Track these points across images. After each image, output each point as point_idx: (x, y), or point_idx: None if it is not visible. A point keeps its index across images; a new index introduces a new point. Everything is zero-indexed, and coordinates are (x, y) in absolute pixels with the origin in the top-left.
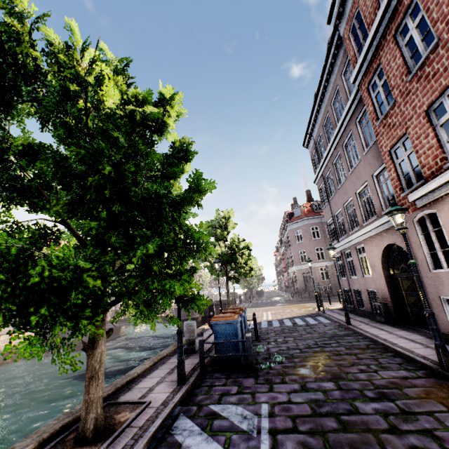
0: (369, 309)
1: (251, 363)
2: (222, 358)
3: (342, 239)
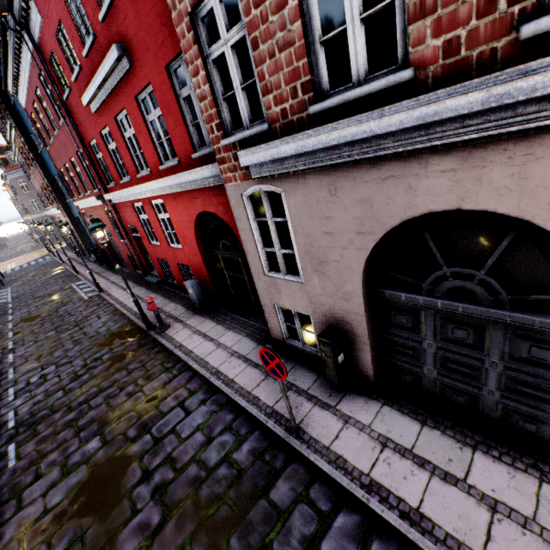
0: None
1: (3, 283)
2: None
3: (48, 209)
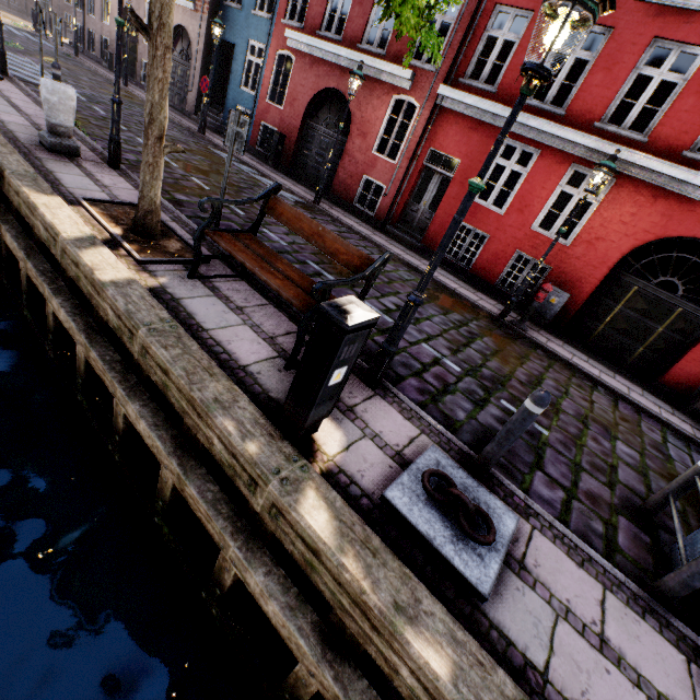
0: (99, 55)
1: None
2: None
3: None
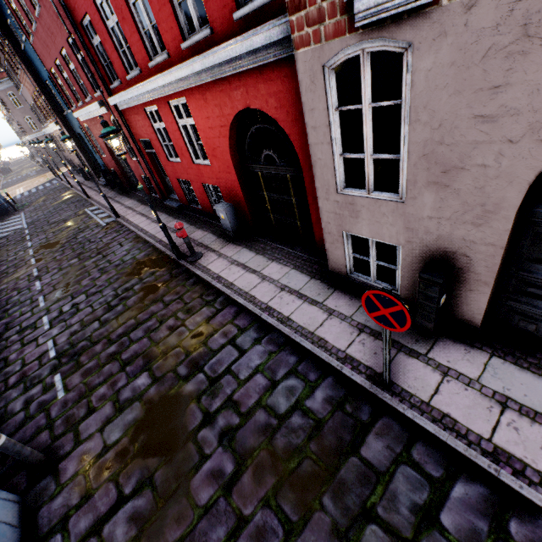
0: None
1: (15, 209)
2: (2, 212)
3: (46, 126)
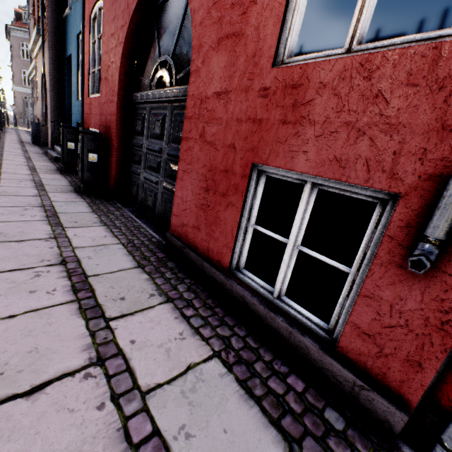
0: None
1: None
2: None
3: None
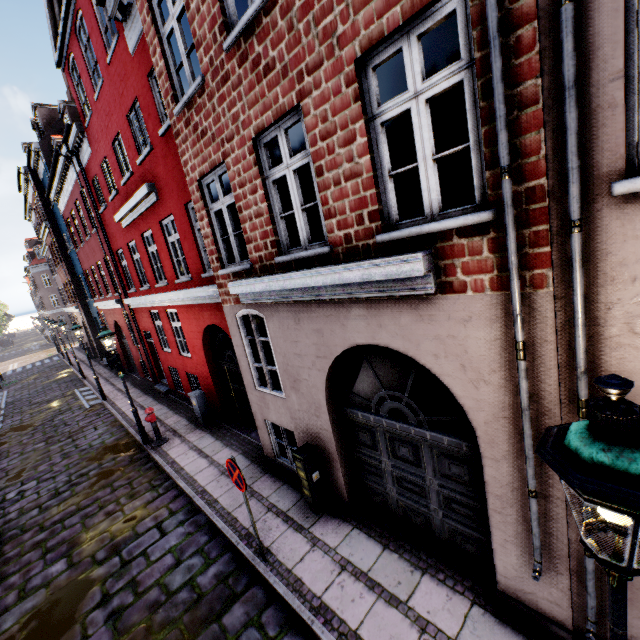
0: None
1: None
2: None
3: (67, 306)
